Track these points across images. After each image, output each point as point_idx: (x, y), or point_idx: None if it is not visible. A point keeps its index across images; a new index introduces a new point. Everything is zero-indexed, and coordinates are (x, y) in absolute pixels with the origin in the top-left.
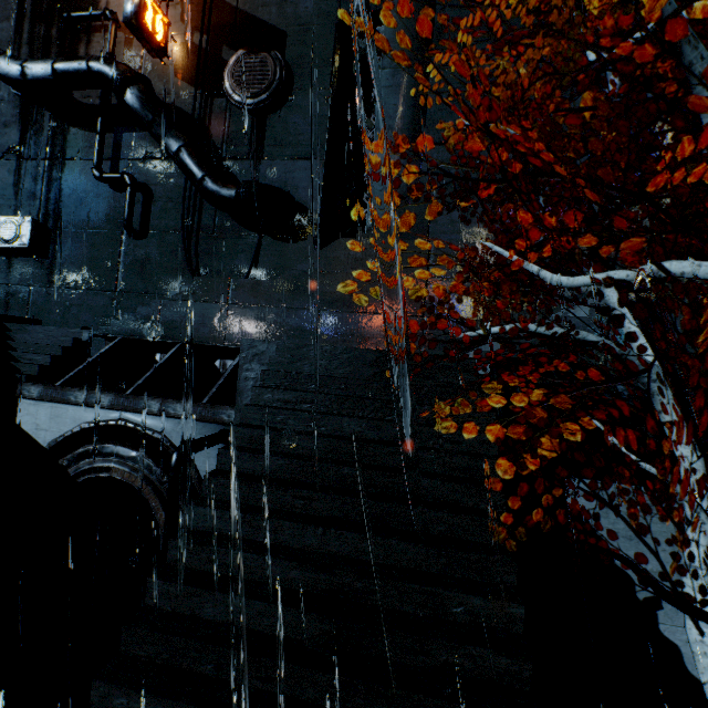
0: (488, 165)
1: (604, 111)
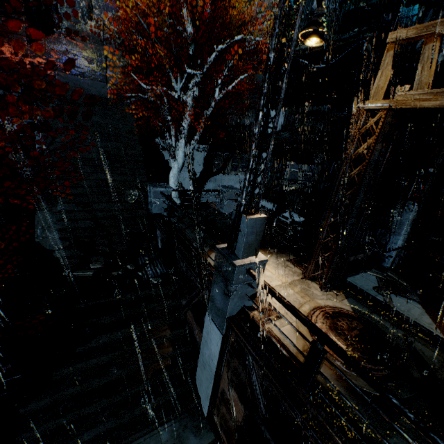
0: (128, 13)
1: (170, 8)
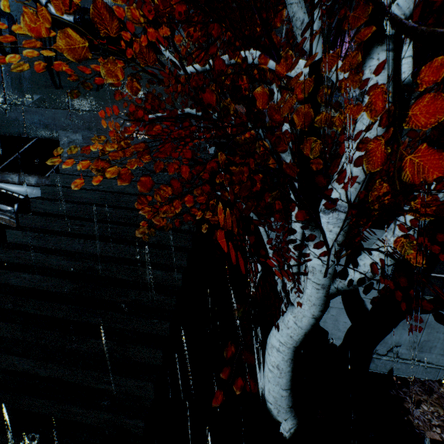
0: None
1: None
